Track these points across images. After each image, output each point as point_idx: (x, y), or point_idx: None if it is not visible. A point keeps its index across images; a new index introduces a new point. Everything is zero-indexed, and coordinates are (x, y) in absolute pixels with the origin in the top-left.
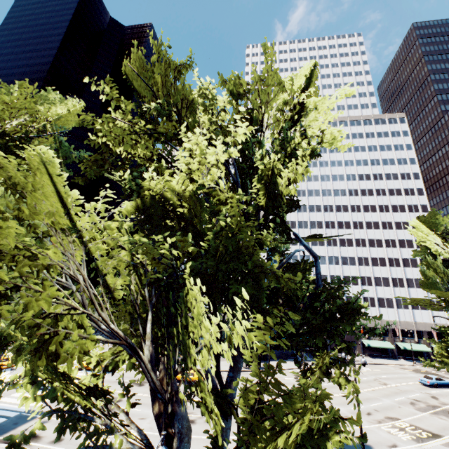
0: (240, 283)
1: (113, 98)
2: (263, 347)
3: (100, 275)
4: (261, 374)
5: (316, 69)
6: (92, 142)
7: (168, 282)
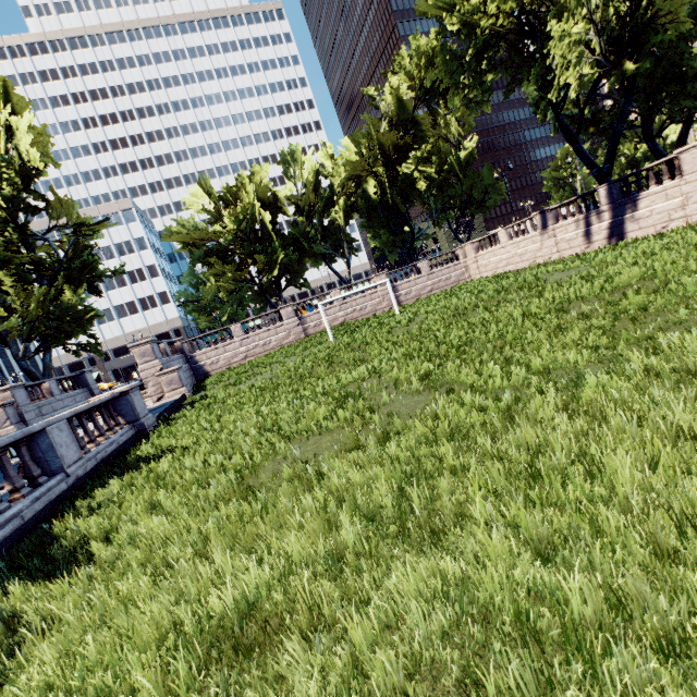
0: (4, 265)
1: None
2: (11, 282)
3: None
4: (17, 292)
5: (7, 81)
6: None
7: None
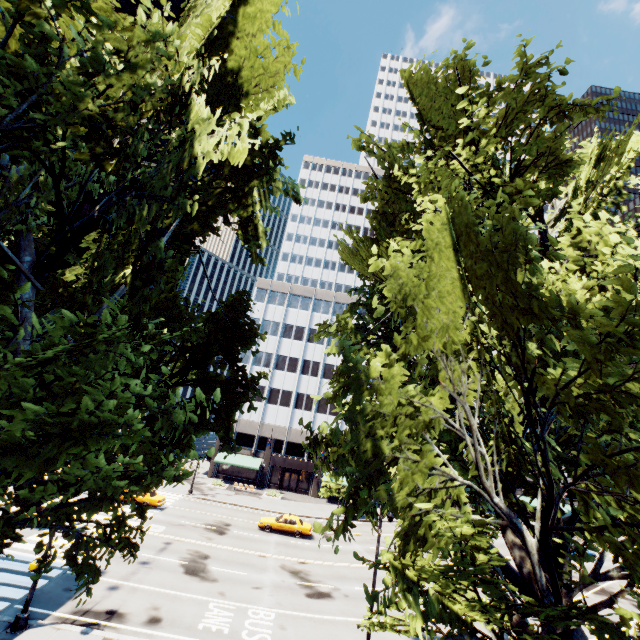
0: None
1: (475, 125)
2: None
3: (498, 415)
4: None
5: None
6: (378, 180)
7: (525, 427)
